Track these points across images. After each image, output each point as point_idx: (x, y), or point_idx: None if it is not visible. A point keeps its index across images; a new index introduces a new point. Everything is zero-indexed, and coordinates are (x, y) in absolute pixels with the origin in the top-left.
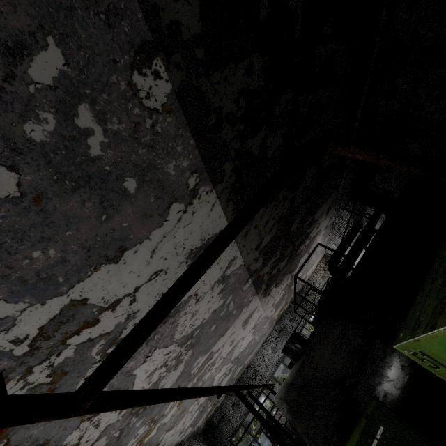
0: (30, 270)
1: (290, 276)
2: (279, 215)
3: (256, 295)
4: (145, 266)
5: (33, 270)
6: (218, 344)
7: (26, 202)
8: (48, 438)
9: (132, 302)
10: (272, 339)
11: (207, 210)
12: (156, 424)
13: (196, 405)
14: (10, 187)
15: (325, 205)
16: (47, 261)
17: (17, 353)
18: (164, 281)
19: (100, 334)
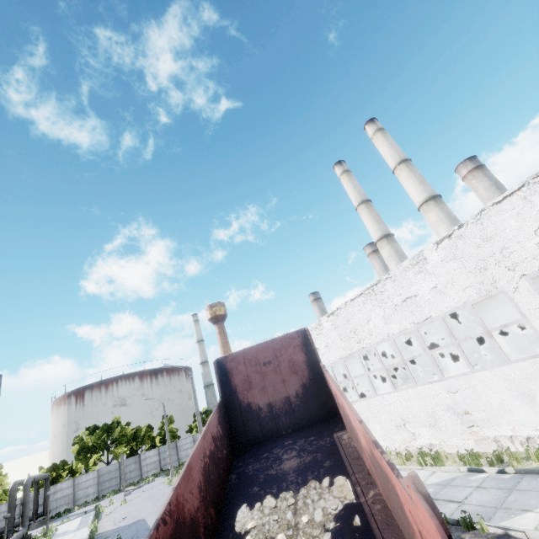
0: None
1: None
2: None
3: None
4: None
5: None
6: None
7: None
8: None
9: None
10: None
11: None
12: None
13: None
14: None
15: None
16: None
17: None
18: None
19: None
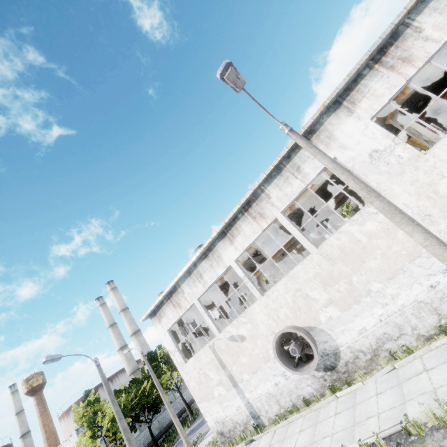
0: None
1: None
2: None
3: None
4: None
5: None
6: None
7: None
8: None
9: None
10: None
11: None
12: None
13: None
14: None
15: None
16: None
17: None
18: None
19: None
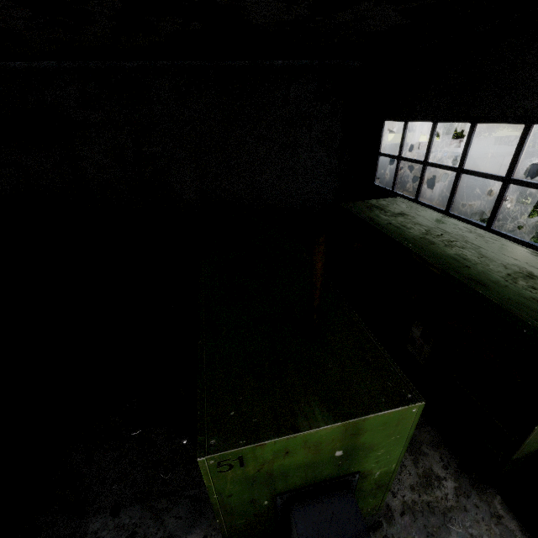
0: None
1: None
2: None
3: None
4: None
5: None
6: None
7: None
8: None
9: None
10: None
11: None
12: None
13: None
14: None
15: None
16: None
17: None
18: None
19: None
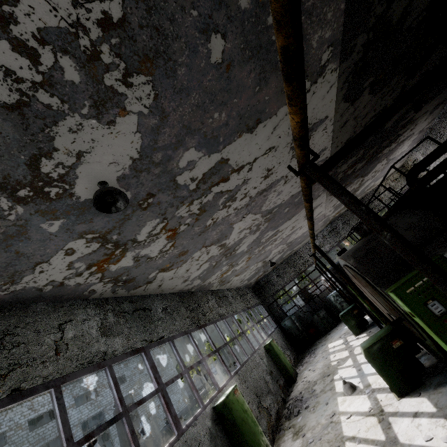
0: (210, 127)
1: (360, 180)
2: (382, 107)
3: (325, 191)
4: (266, 141)
5: (211, 128)
6: (284, 226)
7: (222, 69)
8: (188, 249)
9: (249, 170)
10: (322, 236)
11: (324, 92)
12: (232, 268)
13: (255, 266)
14: (218, 54)
15: (434, 101)
16: (219, 123)
17: (190, 188)
18: (272, 158)
19: (227, 190)
